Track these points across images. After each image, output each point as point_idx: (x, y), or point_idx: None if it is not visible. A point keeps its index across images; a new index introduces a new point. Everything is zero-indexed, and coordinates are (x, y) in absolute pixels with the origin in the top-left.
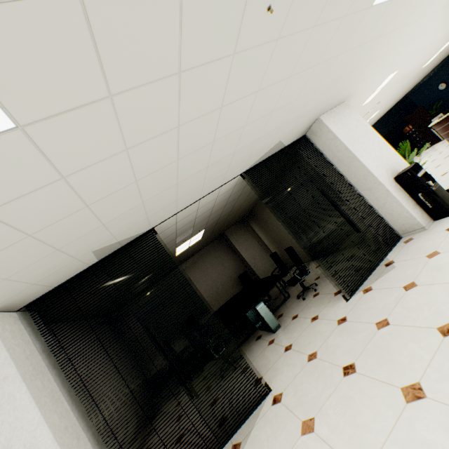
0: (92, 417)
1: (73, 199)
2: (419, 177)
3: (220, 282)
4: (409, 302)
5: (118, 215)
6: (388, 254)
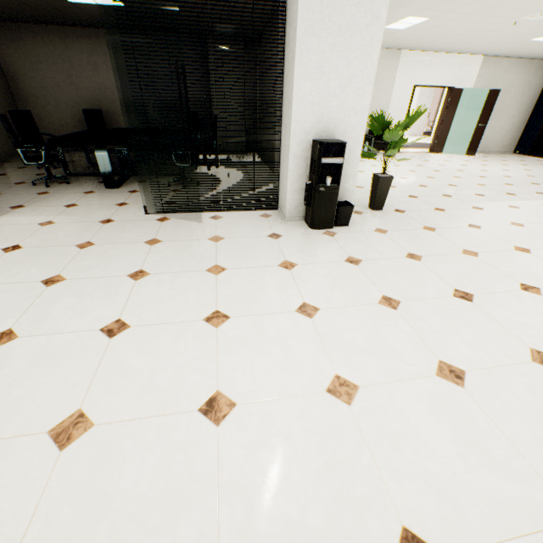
0: None
1: None
2: (321, 163)
3: (166, 101)
4: (120, 249)
5: None
6: (241, 211)
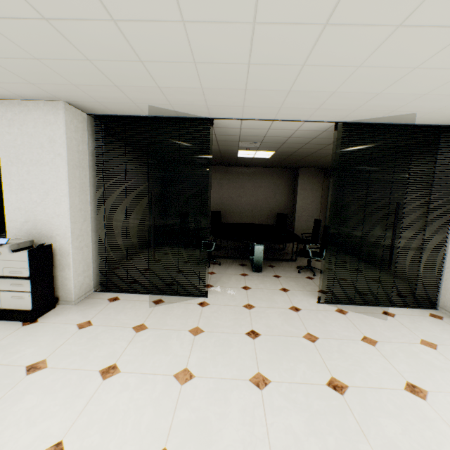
0: (102, 217)
1: (126, 47)
2: None
3: (261, 205)
4: (349, 347)
5: (175, 86)
6: (401, 308)
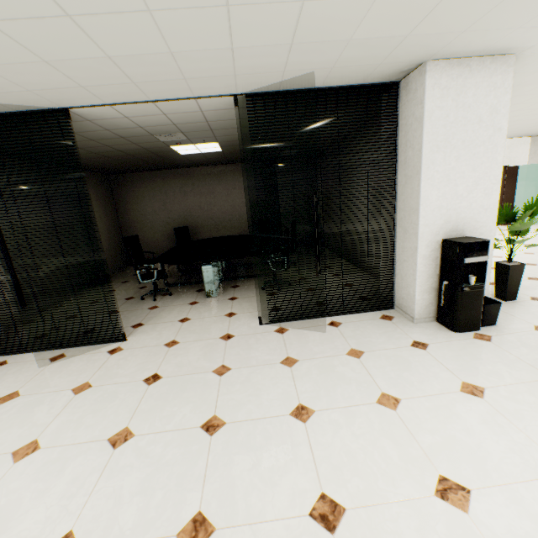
0: None
1: None
2: (463, 263)
3: (239, 212)
4: (260, 374)
5: None
6: (355, 313)
